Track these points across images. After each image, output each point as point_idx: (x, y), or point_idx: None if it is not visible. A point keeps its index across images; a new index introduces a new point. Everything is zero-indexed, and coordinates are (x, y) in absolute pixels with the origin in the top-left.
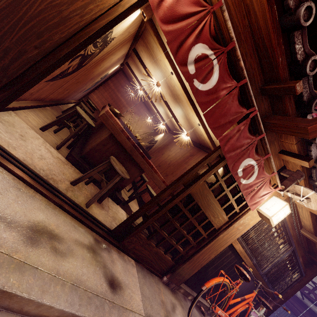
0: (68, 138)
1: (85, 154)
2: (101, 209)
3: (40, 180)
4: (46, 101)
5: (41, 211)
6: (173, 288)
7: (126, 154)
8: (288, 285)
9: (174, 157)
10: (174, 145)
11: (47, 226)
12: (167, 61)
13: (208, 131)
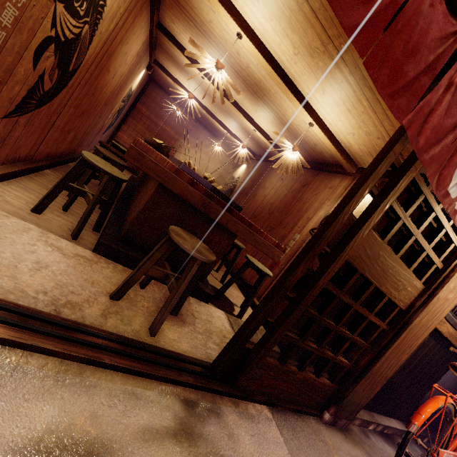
0: (85, 215)
1: (126, 233)
2: (181, 325)
3: (34, 320)
4: (38, 160)
5: (46, 399)
6: (343, 426)
7: (197, 214)
8: None
9: (275, 197)
10: (269, 177)
11: (67, 431)
12: (224, 12)
13: (331, 131)
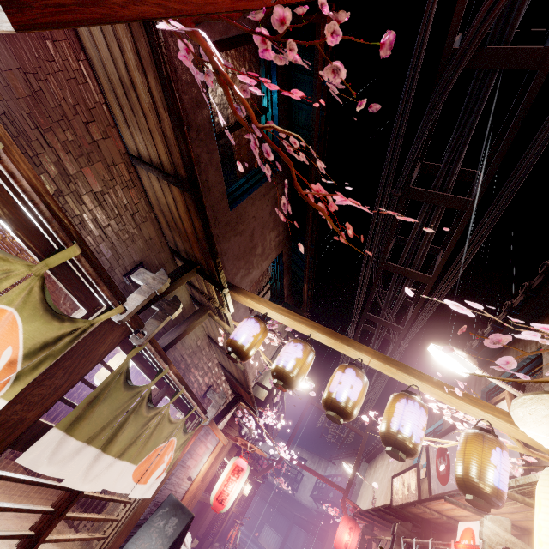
0: None
1: None
2: None
3: None
4: None
5: None
6: None
7: None
8: (249, 499)
9: None
10: None
11: None
12: None
13: None
